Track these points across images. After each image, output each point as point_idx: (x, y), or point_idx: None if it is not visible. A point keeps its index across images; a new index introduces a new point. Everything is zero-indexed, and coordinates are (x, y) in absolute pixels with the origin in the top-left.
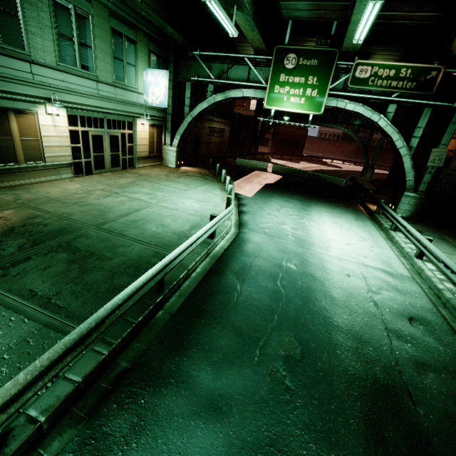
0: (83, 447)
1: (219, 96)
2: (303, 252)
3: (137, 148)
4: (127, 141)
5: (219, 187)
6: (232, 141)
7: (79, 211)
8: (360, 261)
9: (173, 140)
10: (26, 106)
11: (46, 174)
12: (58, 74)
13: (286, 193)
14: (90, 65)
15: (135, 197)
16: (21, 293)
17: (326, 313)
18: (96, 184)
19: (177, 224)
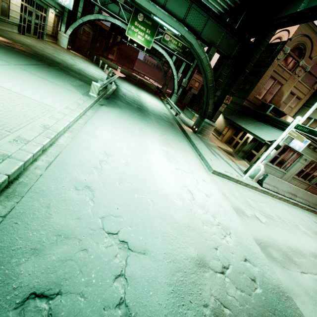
0: (109, 100)
1: (101, 16)
2: (140, 98)
3: (47, 27)
4: (42, 20)
5: (100, 69)
6: (93, 43)
7: (51, 56)
8: (155, 105)
9: (67, 30)
10: None
11: (7, 26)
12: None
13: (130, 83)
14: None
15: (66, 59)
16: (70, 75)
17: (146, 106)
18: (37, 43)
19: (95, 76)
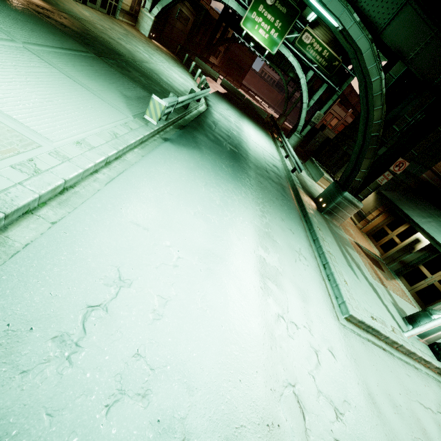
0: (184, 132)
1: None
2: (239, 132)
3: None
4: None
5: (189, 75)
6: (192, 36)
7: (112, 42)
8: (262, 147)
9: (153, 8)
10: None
11: None
12: None
13: (231, 104)
14: None
15: (138, 50)
16: (129, 78)
17: (246, 149)
18: (100, 20)
19: (176, 85)
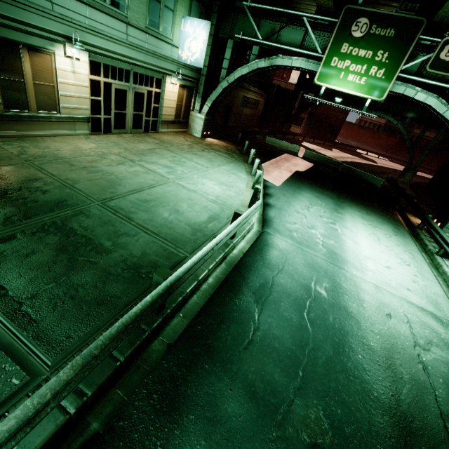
0: None
1: (263, 62)
2: (336, 272)
3: (163, 110)
4: (153, 101)
5: (245, 168)
6: (265, 115)
7: (86, 179)
8: (402, 294)
9: (203, 107)
10: (42, 43)
11: (60, 128)
12: (82, 7)
13: (317, 186)
14: (122, 1)
15: (151, 169)
16: None
17: (364, 374)
18: (112, 146)
19: (193, 212)
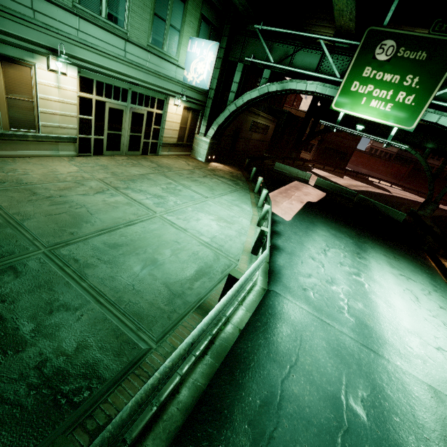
0: None
1: (274, 85)
2: (373, 364)
3: (164, 132)
4: (153, 122)
5: (251, 198)
6: (274, 141)
7: (44, 213)
8: None
9: (208, 130)
10: (19, 54)
11: (39, 148)
12: (72, 18)
13: (333, 221)
14: (121, 16)
15: (137, 199)
16: None
17: None
18: (98, 170)
19: (177, 263)
